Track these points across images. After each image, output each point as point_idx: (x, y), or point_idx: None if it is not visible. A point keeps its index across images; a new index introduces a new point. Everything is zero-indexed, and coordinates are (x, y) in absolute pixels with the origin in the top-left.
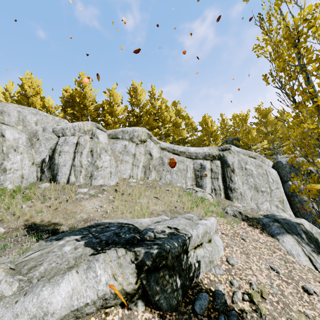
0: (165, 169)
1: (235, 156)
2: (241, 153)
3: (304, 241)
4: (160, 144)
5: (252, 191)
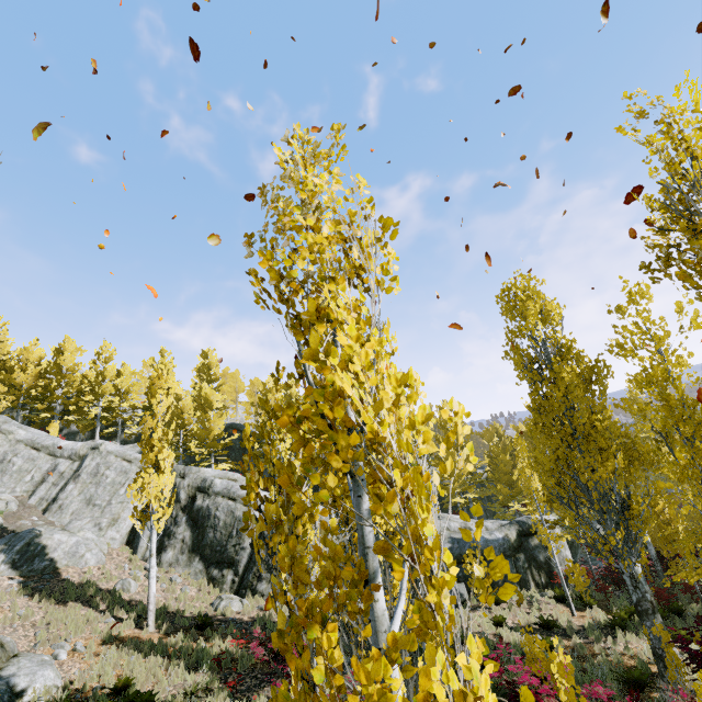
0: (0, 468)
1: (97, 457)
2: (114, 454)
3: (7, 551)
4: (15, 434)
5: (81, 504)
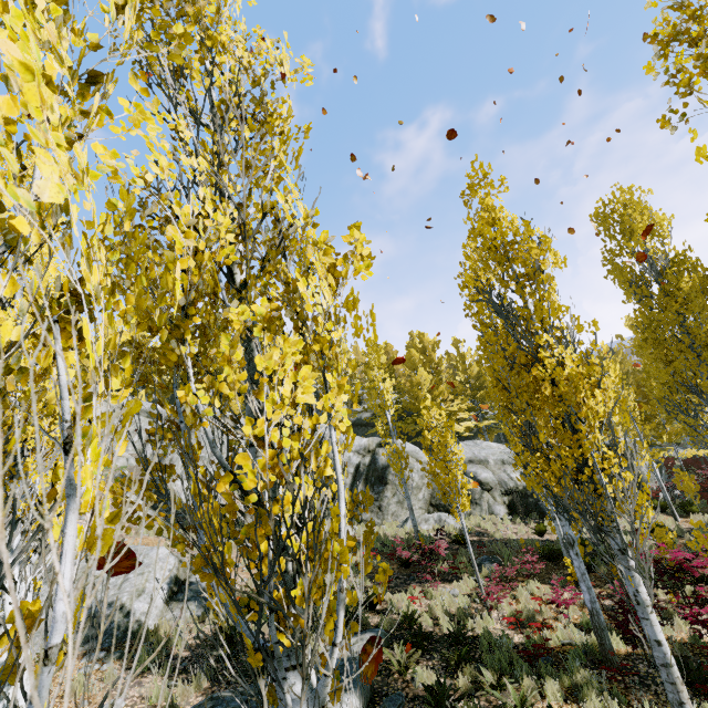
0: None
1: None
2: None
3: None
4: None
5: None
